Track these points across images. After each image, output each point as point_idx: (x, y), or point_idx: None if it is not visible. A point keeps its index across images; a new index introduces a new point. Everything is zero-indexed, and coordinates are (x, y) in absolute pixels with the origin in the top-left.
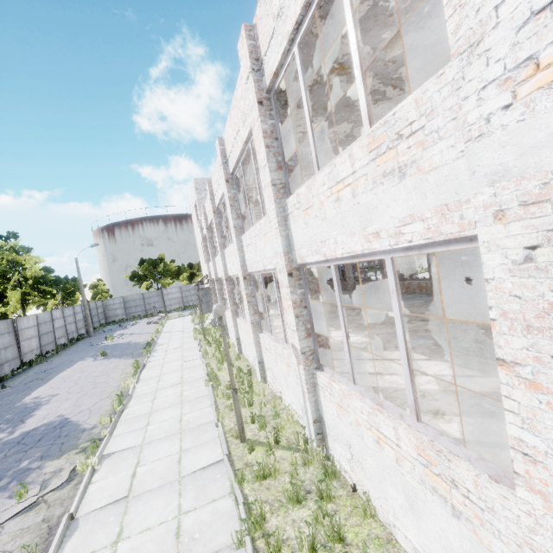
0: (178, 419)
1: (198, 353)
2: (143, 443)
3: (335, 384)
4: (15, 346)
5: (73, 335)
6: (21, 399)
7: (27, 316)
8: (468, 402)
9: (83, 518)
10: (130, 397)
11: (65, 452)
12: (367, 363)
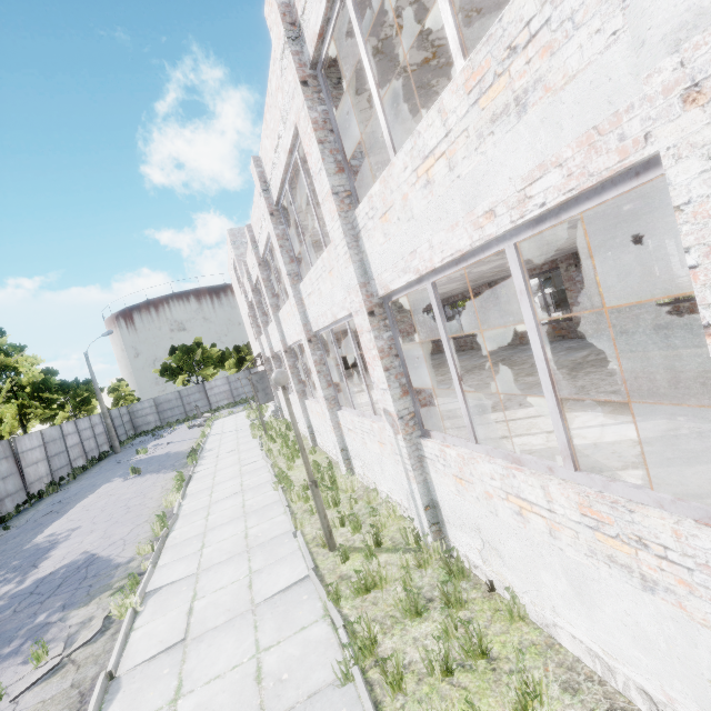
0: (242, 535)
1: (259, 454)
2: (199, 571)
3: (450, 449)
4: (16, 475)
5: (94, 454)
6: (30, 540)
7: (28, 434)
8: (631, 452)
9: (126, 675)
10: (175, 518)
11: (94, 596)
12: (485, 428)
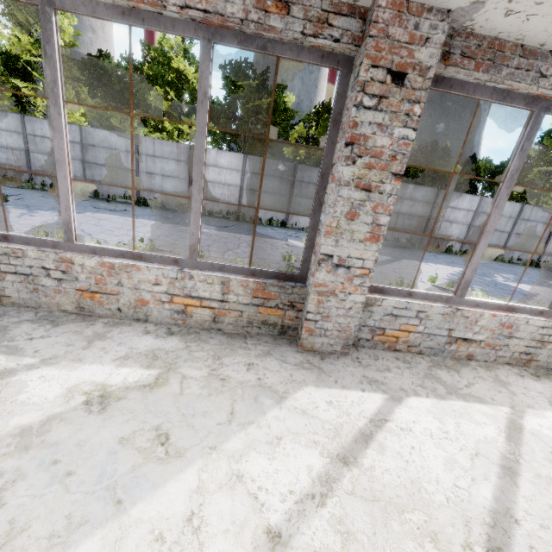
0: None
1: None
2: None
3: None
4: None
5: None
6: (550, 280)
7: None
8: None
9: None
10: None
11: (492, 296)
12: None
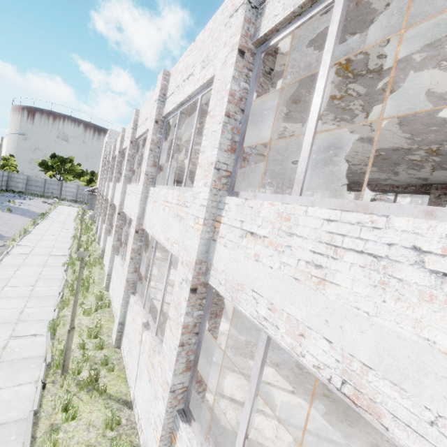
0: (53, 244)
1: (73, 228)
2: (36, 246)
3: (109, 238)
4: None
5: None
6: None
7: None
8: None
9: (12, 254)
10: (29, 232)
11: None
12: None
